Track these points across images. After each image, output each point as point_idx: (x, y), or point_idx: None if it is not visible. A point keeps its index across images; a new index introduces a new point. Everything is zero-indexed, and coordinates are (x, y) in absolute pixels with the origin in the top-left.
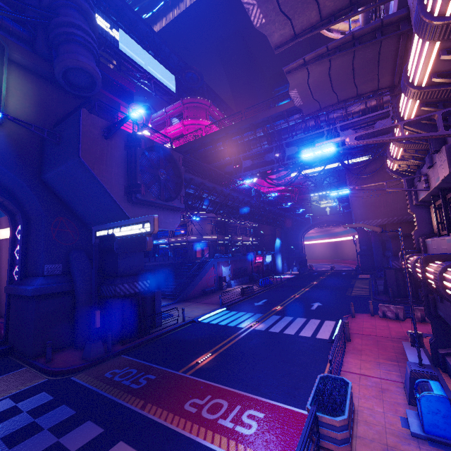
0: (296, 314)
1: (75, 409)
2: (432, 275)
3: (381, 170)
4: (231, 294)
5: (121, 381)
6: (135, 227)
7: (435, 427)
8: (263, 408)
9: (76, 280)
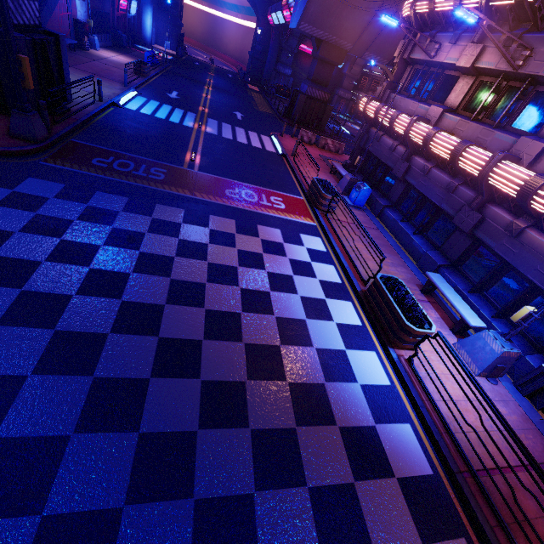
0: (230, 122)
1: (122, 195)
2: (420, 131)
3: None
4: (113, 65)
5: (131, 172)
6: None
7: (359, 202)
8: (278, 196)
9: None
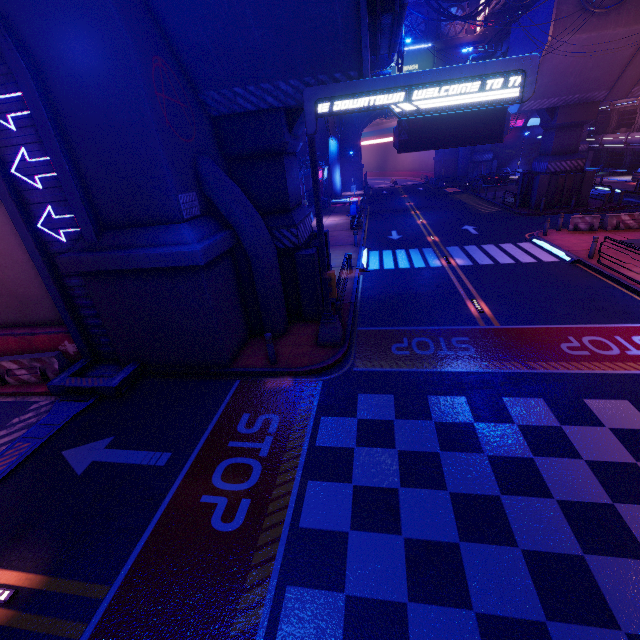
0: (471, 242)
1: (454, 394)
2: None
3: (608, 2)
4: (331, 230)
5: (436, 353)
6: (469, 87)
7: None
8: (639, 332)
9: (244, 225)
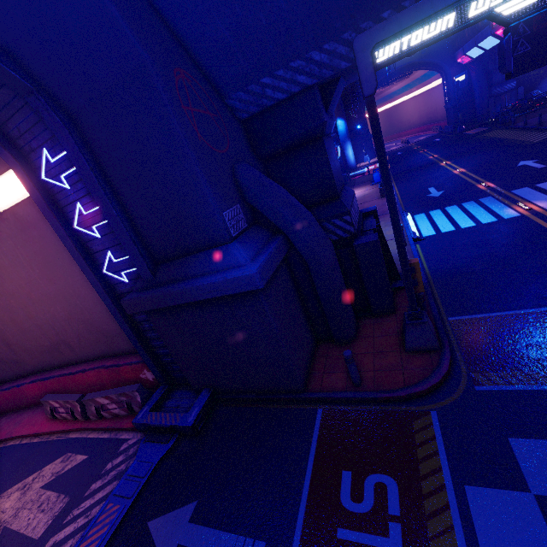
0: (543, 178)
1: None
2: None
3: None
4: (361, 202)
5: None
6: None
7: None
8: None
9: (295, 226)
